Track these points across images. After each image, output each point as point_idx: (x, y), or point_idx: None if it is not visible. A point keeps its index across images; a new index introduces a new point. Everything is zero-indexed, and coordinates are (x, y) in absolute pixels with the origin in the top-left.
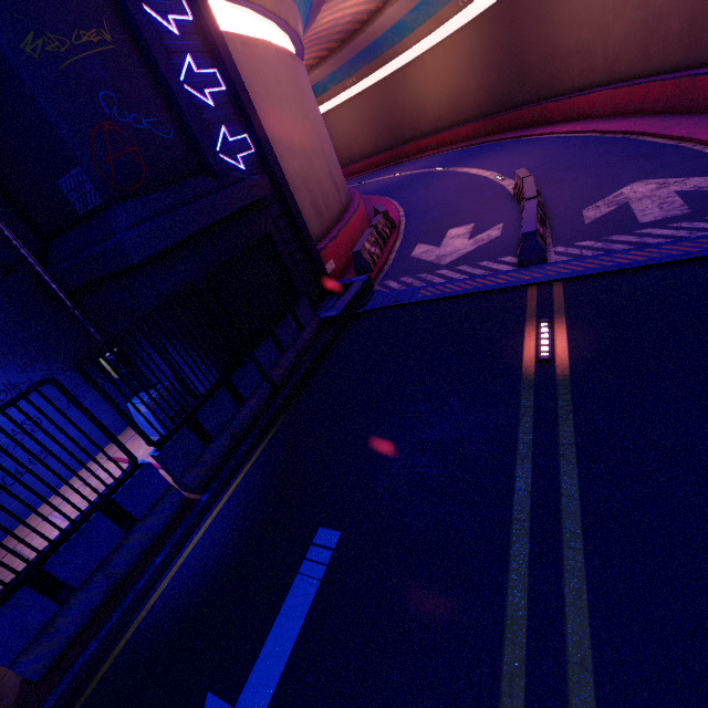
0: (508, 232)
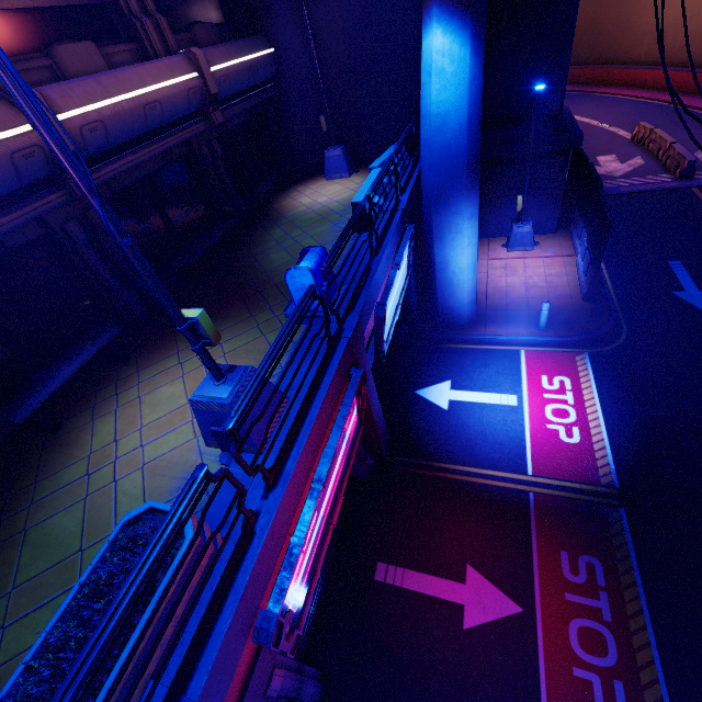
0: (650, 162)
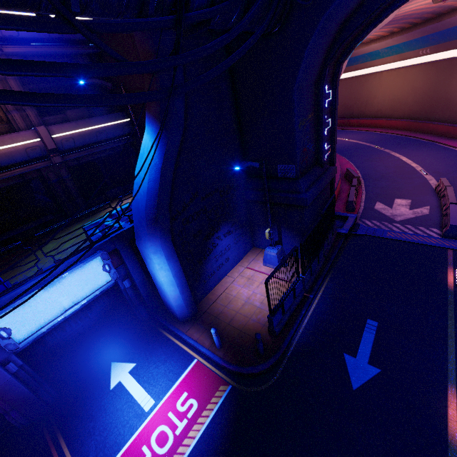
0: (433, 213)
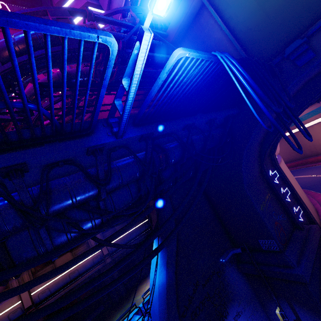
0: None
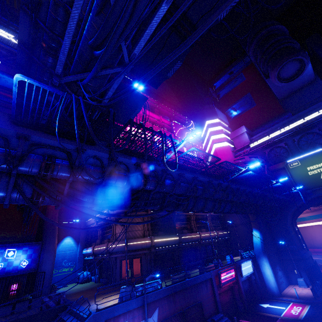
0: None
